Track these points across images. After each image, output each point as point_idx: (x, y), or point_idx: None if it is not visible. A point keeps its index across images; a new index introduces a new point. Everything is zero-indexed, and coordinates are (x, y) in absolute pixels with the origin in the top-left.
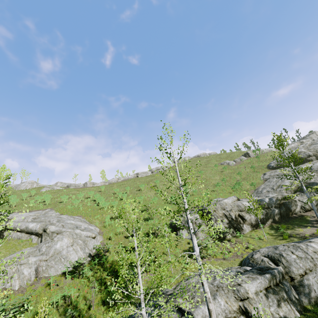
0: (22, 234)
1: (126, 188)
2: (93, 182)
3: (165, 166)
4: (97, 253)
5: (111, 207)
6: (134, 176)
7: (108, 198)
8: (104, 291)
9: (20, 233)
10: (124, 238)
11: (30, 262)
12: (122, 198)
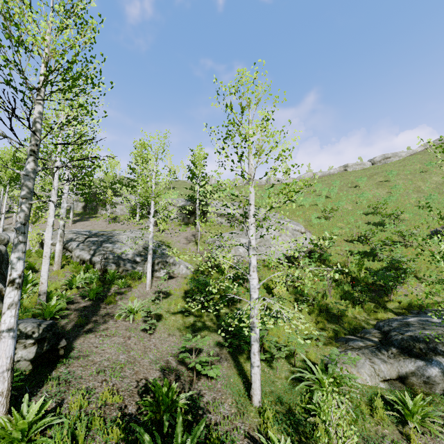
0: (222, 219)
1: (333, 183)
2: (278, 178)
3: (401, 152)
4: (310, 250)
5: (314, 205)
6: (340, 169)
7: (306, 195)
8: (338, 287)
9: (220, 219)
10: (346, 242)
11: (241, 242)
12: (329, 196)
